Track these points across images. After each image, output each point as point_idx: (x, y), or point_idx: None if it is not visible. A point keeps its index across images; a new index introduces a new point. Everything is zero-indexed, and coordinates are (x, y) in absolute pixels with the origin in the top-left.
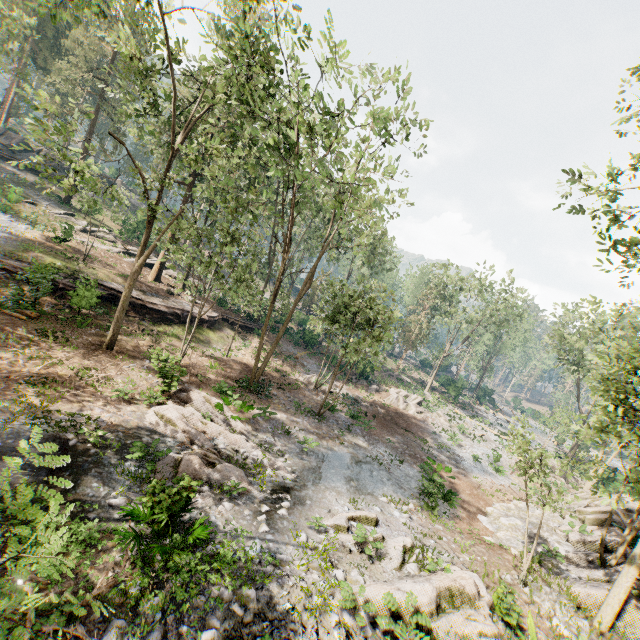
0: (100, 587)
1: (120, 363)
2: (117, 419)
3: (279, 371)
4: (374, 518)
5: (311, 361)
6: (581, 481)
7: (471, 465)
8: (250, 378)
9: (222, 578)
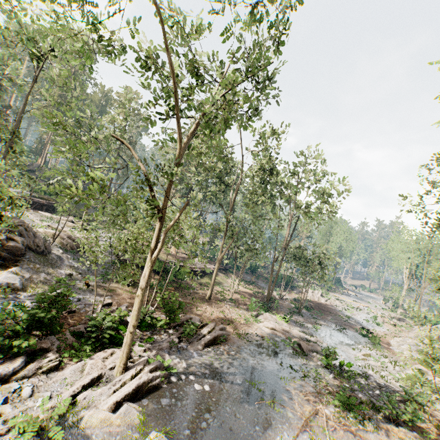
0: (339, 386)
1: (222, 306)
2: (259, 332)
3: (259, 292)
4: (369, 353)
5: (259, 282)
6: (410, 322)
7: (366, 324)
8: (266, 300)
9: (359, 379)
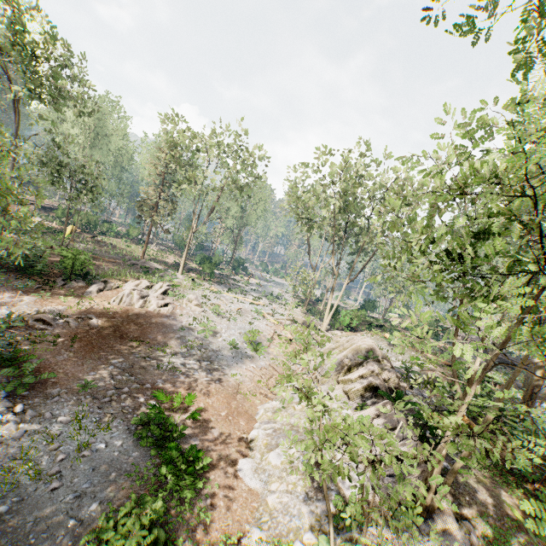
0: None
1: None
2: None
3: None
4: None
5: None
6: (318, 323)
7: (228, 357)
8: None
9: None
